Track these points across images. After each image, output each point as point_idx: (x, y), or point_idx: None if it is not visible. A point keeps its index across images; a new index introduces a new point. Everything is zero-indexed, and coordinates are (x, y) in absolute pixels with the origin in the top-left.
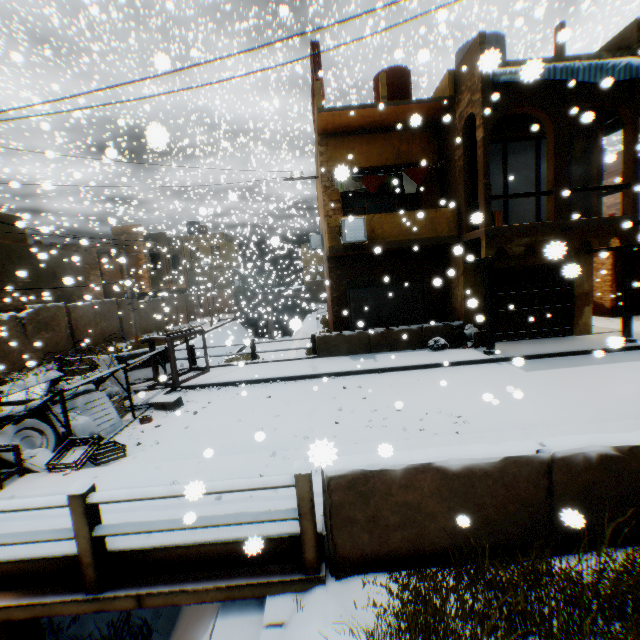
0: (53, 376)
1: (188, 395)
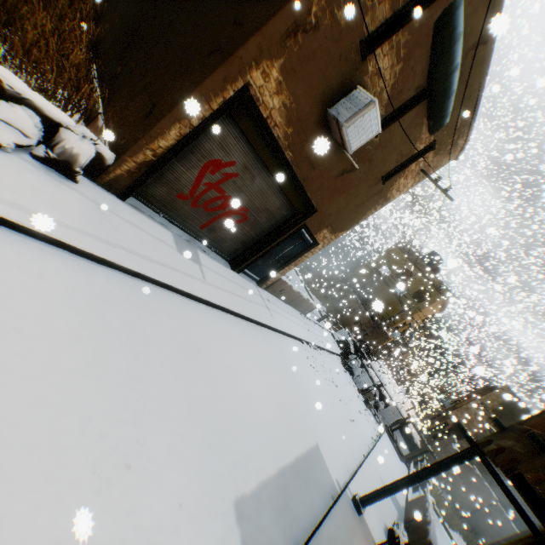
0: (382, 380)
1: (376, 423)
